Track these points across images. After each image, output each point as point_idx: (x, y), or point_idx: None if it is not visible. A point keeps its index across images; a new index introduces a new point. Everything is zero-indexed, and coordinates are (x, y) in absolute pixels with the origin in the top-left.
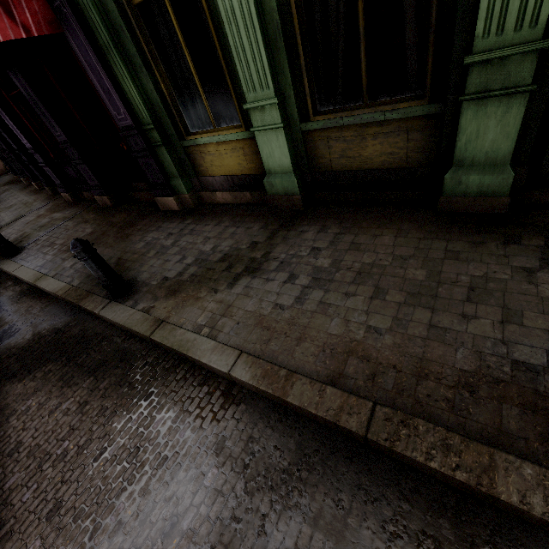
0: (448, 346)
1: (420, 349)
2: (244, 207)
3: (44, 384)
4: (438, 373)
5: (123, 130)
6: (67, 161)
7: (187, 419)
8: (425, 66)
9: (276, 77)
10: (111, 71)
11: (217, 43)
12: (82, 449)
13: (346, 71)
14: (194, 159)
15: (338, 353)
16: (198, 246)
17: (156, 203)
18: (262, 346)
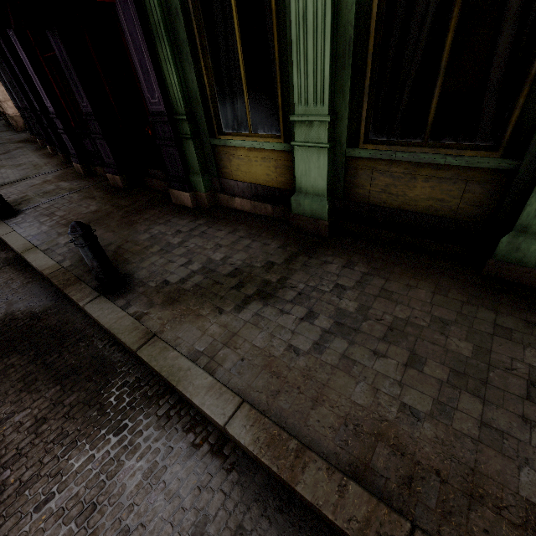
0: (507, 459)
1: (471, 454)
2: (263, 219)
3: (1, 381)
4: (497, 498)
5: (152, 115)
6: (87, 133)
7: (162, 476)
8: (506, 117)
9: (333, 94)
10: (154, 52)
11: (276, 46)
12: (24, 487)
13: (409, 104)
14: (220, 159)
15: (364, 433)
16: (207, 252)
17: (169, 194)
18: (269, 399)
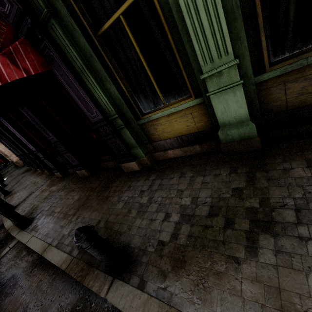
0: None
1: None
2: (196, 157)
3: None
4: None
5: (95, 124)
6: (57, 153)
7: None
8: None
9: (231, 44)
10: (84, 86)
11: (170, 36)
12: None
13: (294, 22)
14: (147, 131)
15: None
16: (175, 200)
17: (119, 167)
18: None
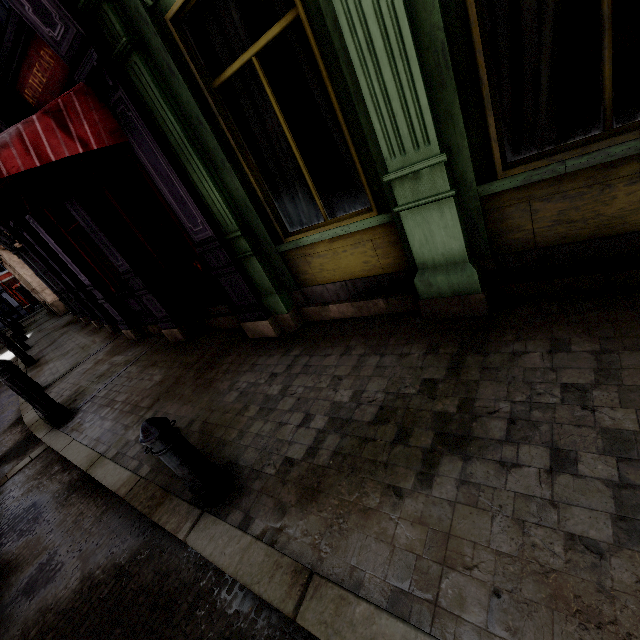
0: None
1: None
2: (377, 321)
3: None
4: None
5: (200, 245)
6: (129, 293)
7: None
8: None
9: (437, 126)
10: (185, 175)
11: (336, 103)
12: None
13: (550, 95)
14: (294, 265)
15: None
16: (326, 394)
17: (241, 330)
18: None
